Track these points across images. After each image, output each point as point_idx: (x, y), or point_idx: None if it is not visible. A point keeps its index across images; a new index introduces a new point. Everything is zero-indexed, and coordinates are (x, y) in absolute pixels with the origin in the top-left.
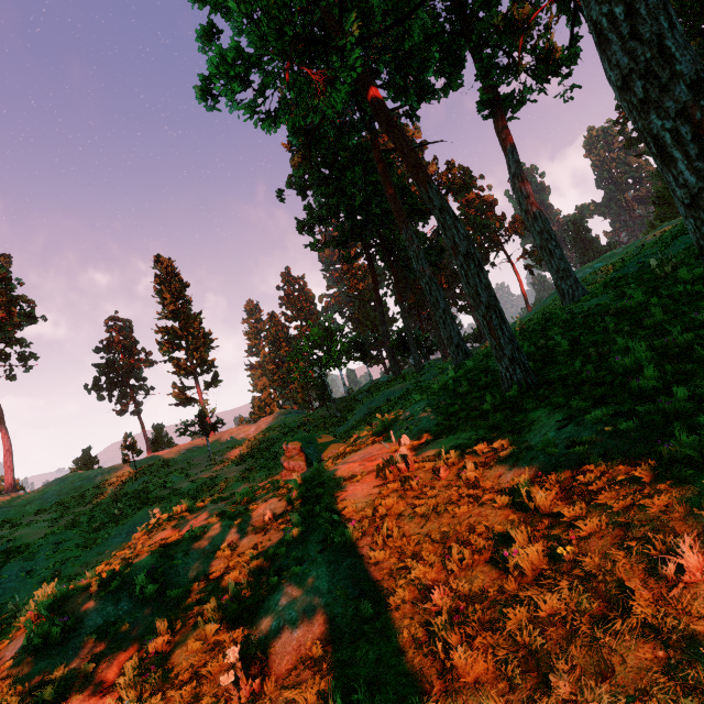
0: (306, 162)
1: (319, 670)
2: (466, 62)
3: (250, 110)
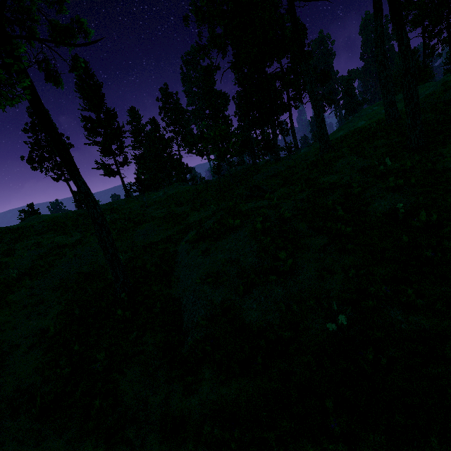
0: None
1: (425, 210)
2: None
3: None
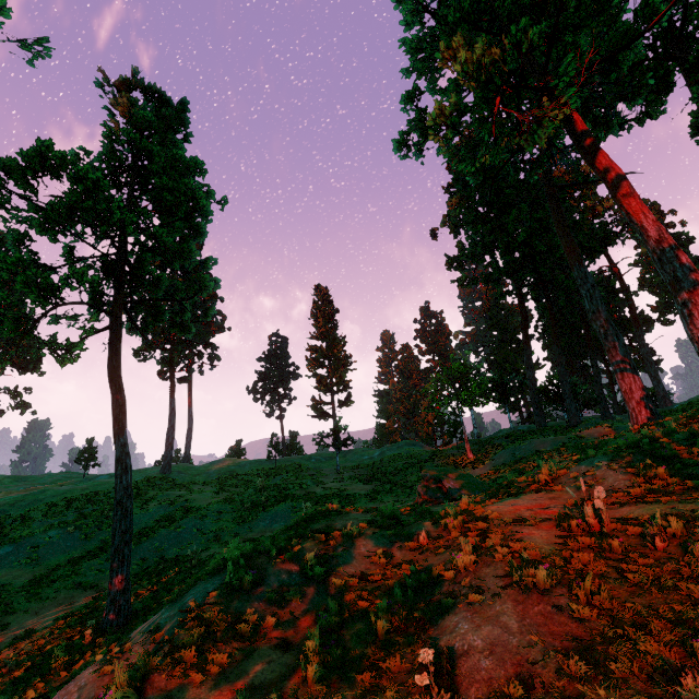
0: (463, 202)
1: None
2: (675, 86)
3: (450, 154)
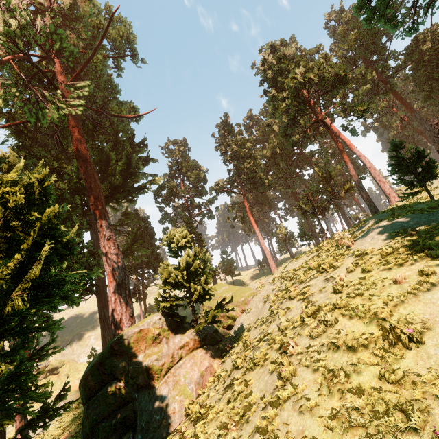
0: None
1: None
2: None
3: None
